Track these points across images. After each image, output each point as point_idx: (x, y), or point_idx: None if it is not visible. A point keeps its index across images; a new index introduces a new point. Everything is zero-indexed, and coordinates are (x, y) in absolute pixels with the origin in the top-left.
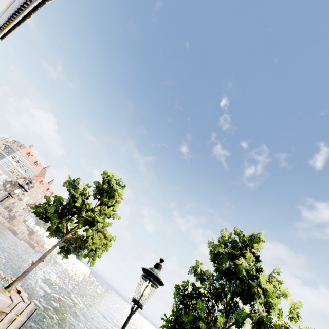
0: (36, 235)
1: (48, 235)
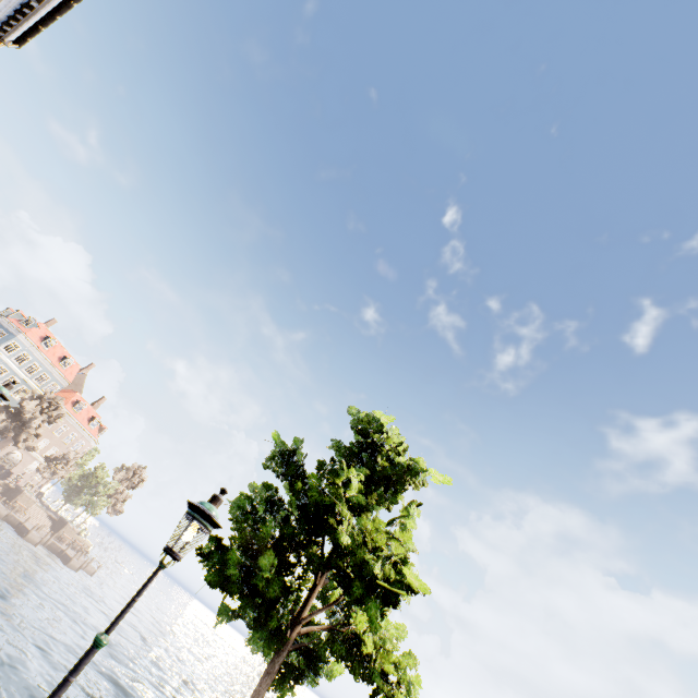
0: (69, 530)
1: (219, 619)
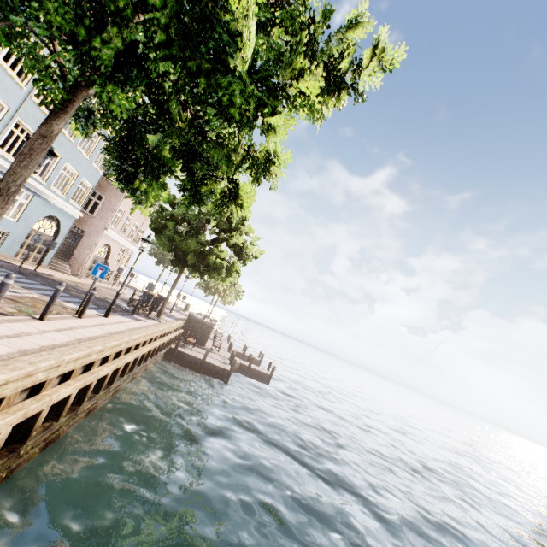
0: None
1: None
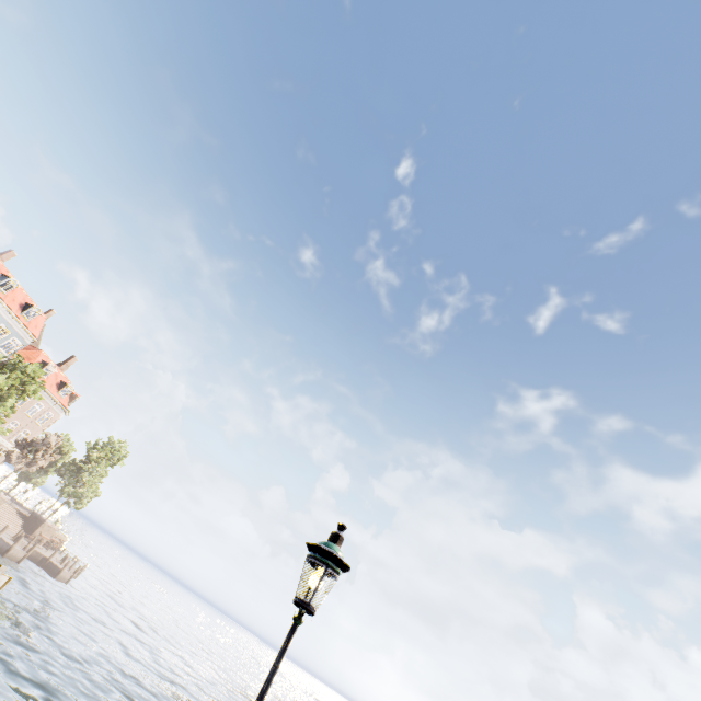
0: (47, 528)
1: None
